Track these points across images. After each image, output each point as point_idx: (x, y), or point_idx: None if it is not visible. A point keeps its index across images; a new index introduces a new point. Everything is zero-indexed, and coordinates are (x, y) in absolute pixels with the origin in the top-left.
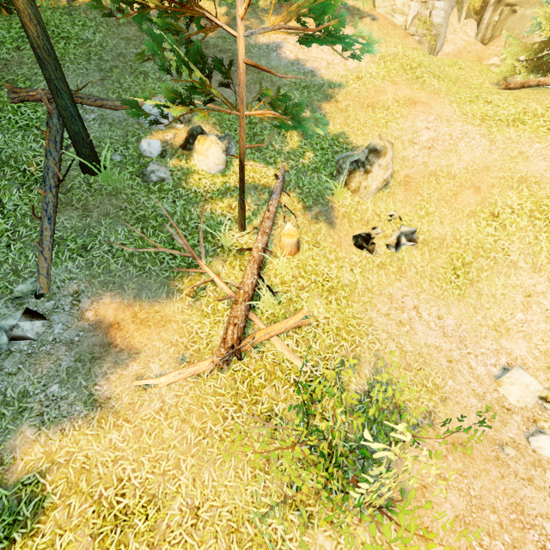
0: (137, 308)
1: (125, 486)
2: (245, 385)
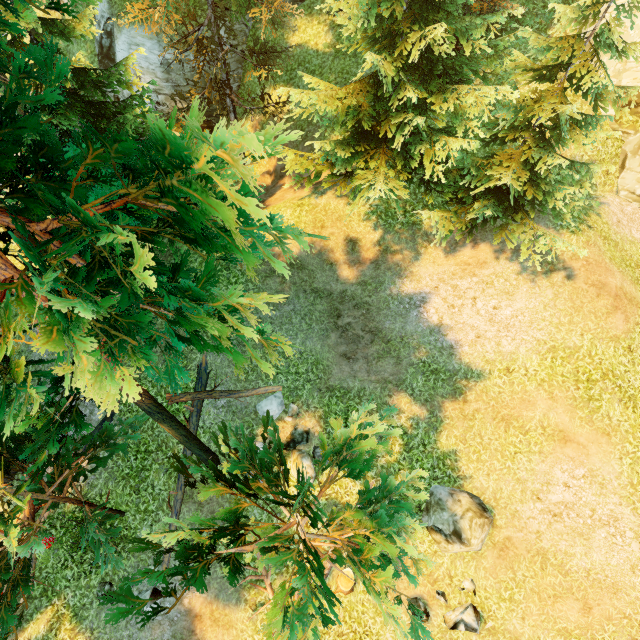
0: (214, 607)
1: None
2: None
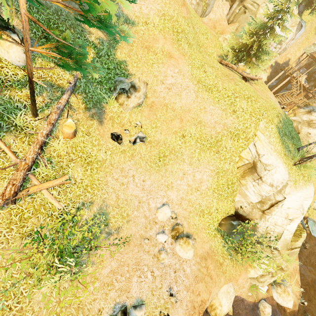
0: None
1: None
2: (17, 217)
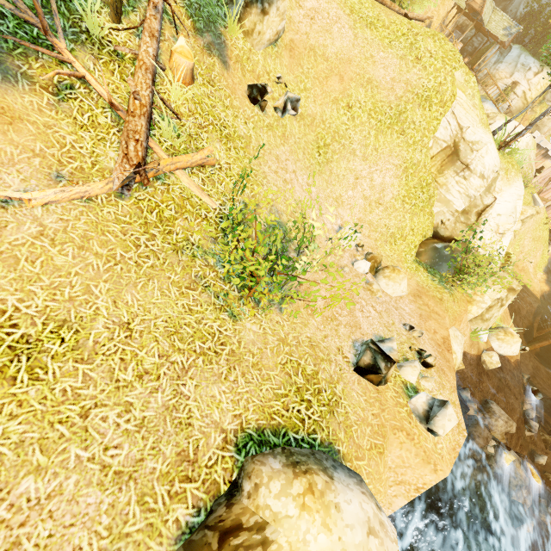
0: None
1: (12, 317)
2: (154, 215)
